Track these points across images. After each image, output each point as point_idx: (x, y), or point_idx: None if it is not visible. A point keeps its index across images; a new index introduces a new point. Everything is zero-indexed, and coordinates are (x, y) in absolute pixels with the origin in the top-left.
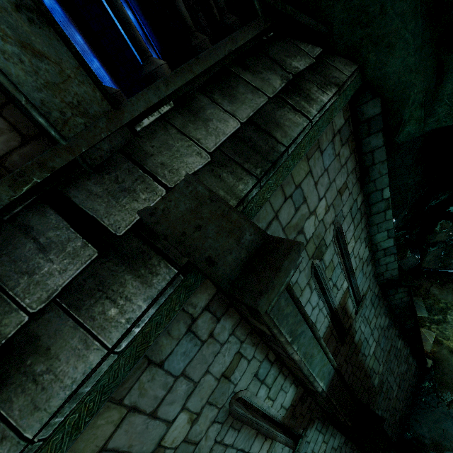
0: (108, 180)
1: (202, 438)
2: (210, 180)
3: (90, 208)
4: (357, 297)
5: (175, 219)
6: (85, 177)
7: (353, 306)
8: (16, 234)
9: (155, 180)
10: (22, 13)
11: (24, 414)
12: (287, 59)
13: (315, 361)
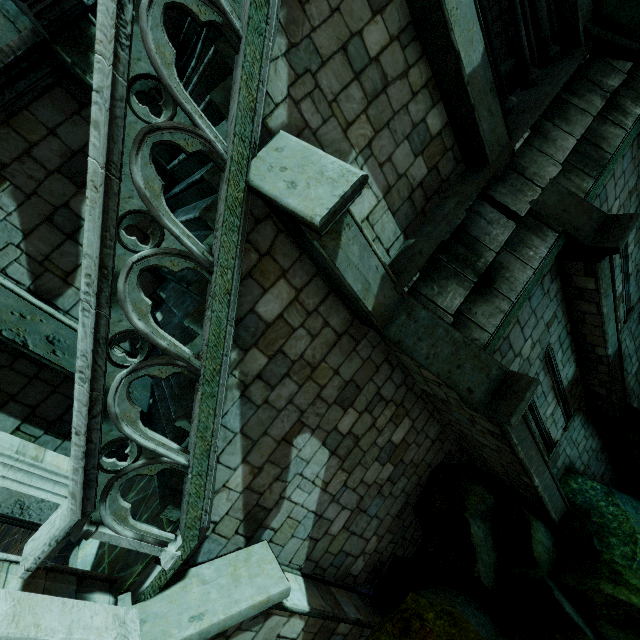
0: (507, 185)
1: (532, 364)
2: (564, 182)
3: (504, 202)
4: (626, 307)
5: (550, 206)
6: (495, 184)
7: (623, 314)
8: (474, 216)
9: (533, 184)
10: (491, 94)
11: (508, 292)
12: (603, 79)
13: (610, 326)
